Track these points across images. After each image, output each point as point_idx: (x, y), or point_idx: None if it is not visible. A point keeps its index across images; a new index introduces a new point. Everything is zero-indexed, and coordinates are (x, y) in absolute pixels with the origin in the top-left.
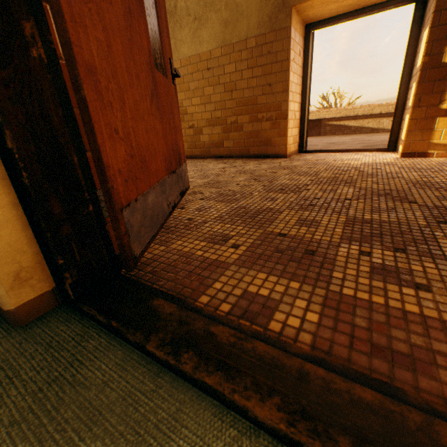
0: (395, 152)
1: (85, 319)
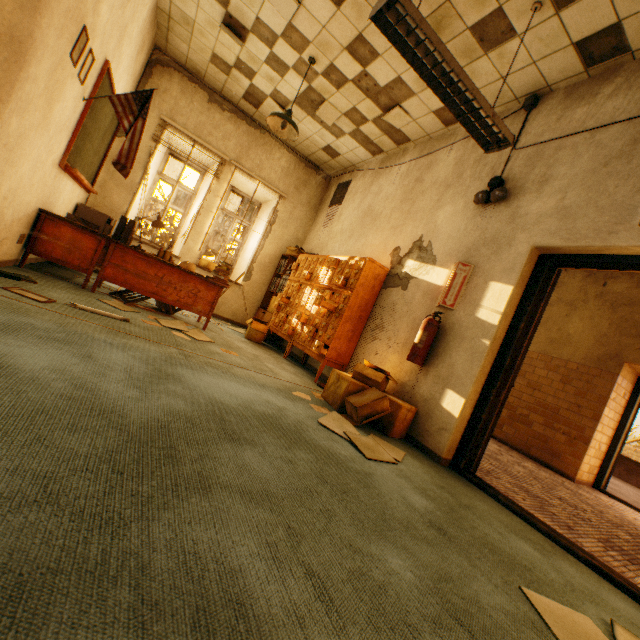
0: None
1: (463, 477)
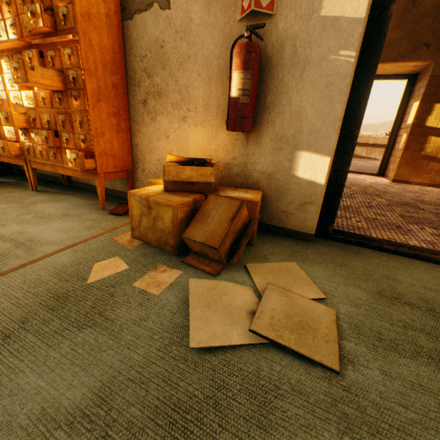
0: (384, 177)
1: (335, 241)
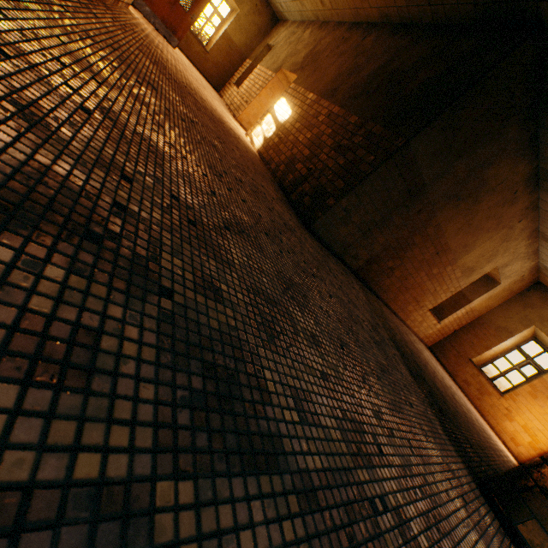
0: None
1: None
